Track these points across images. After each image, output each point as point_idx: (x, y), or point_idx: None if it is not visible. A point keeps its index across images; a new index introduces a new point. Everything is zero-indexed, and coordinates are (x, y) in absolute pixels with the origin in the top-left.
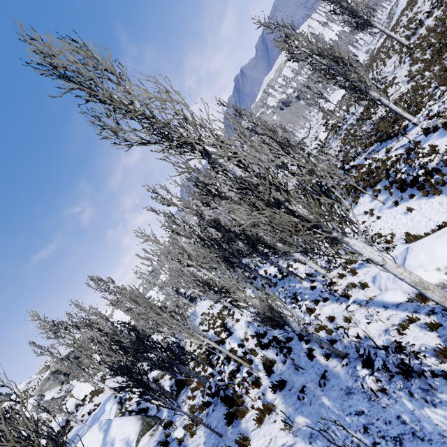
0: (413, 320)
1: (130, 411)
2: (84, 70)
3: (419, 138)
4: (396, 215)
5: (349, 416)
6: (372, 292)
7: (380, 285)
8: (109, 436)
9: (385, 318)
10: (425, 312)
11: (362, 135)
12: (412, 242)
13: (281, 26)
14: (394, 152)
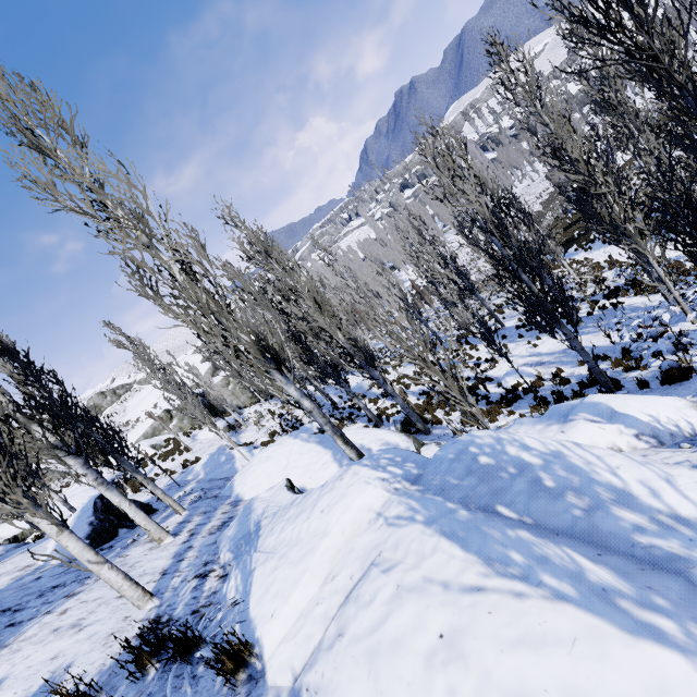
0: None
1: None
2: None
3: None
4: None
5: None
6: None
7: None
8: None
9: None
10: None
11: None
12: None
13: None
14: None
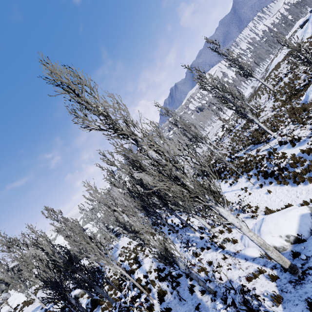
0: (262, 272)
1: None
2: (72, 85)
3: (276, 146)
4: (261, 194)
5: None
6: (239, 247)
7: (245, 242)
8: None
9: (244, 268)
10: (270, 266)
11: (243, 137)
12: (268, 214)
13: (197, 70)
14: (262, 152)
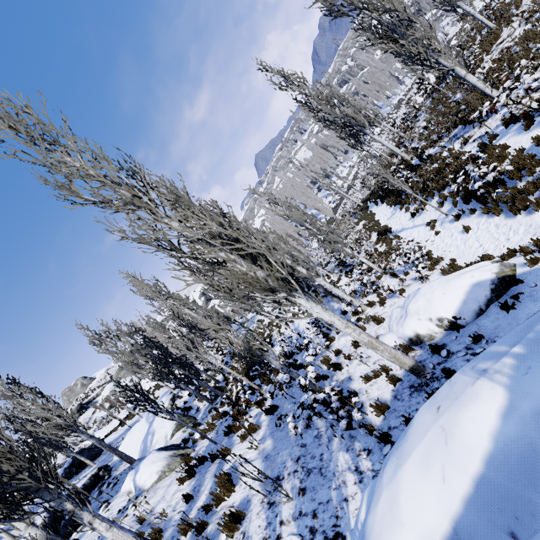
0: (387, 370)
1: (177, 407)
2: (17, 140)
3: (500, 128)
4: (454, 233)
5: (296, 447)
6: (382, 330)
7: (390, 323)
8: (152, 427)
9: (372, 362)
10: None
11: (453, 106)
12: (446, 274)
13: None
14: (471, 145)
